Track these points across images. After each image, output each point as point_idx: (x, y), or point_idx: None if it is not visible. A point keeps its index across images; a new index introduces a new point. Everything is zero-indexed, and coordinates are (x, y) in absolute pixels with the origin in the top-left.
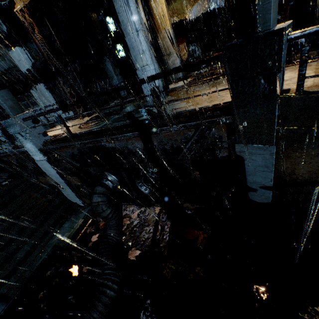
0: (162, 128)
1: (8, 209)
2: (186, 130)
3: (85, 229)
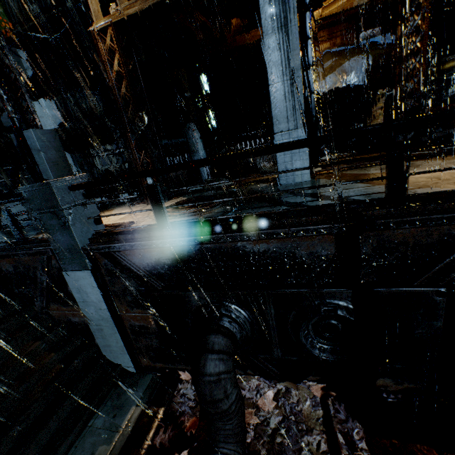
0: (405, 218)
1: None
2: (449, 226)
3: (151, 435)
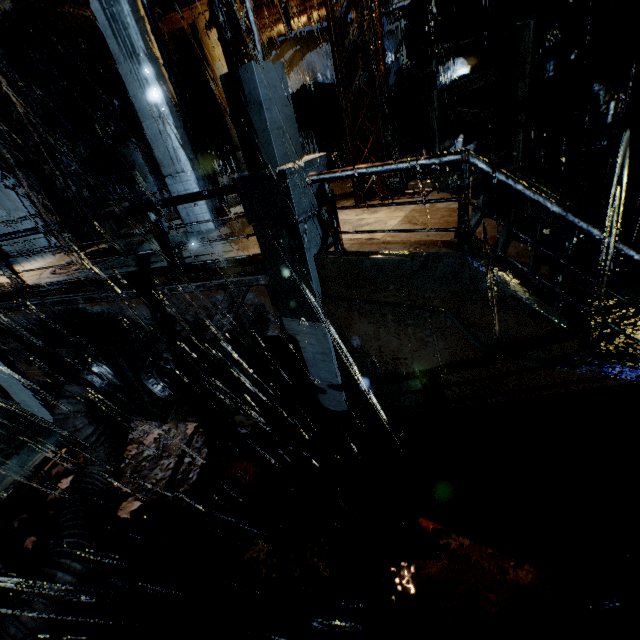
0: (171, 286)
1: None
2: (212, 291)
3: (49, 467)
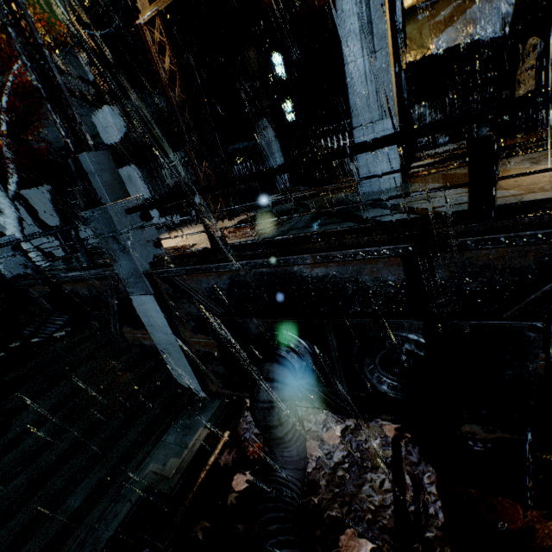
0: (487, 236)
1: (59, 389)
2: (551, 245)
3: (216, 454)
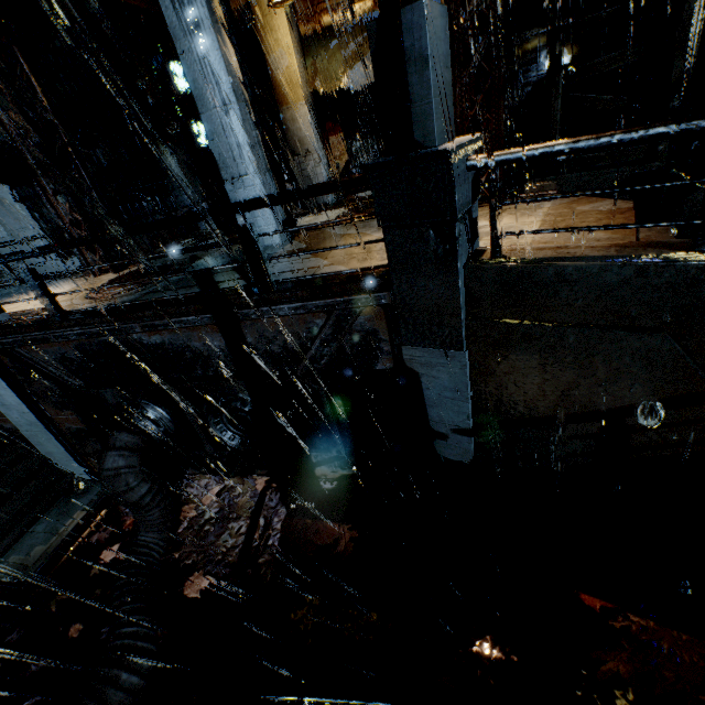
0: (260, 309)
1: None
2: (310, 315)
3: (87, 534)
